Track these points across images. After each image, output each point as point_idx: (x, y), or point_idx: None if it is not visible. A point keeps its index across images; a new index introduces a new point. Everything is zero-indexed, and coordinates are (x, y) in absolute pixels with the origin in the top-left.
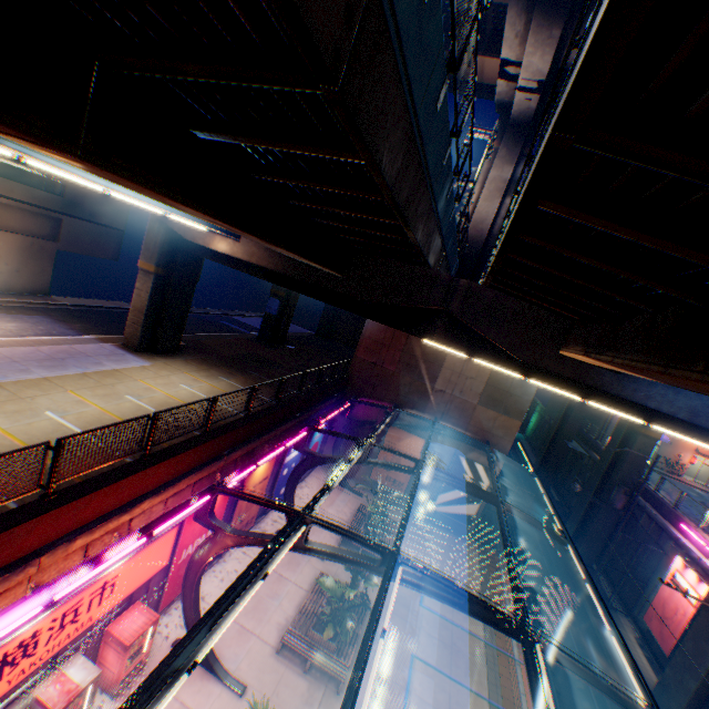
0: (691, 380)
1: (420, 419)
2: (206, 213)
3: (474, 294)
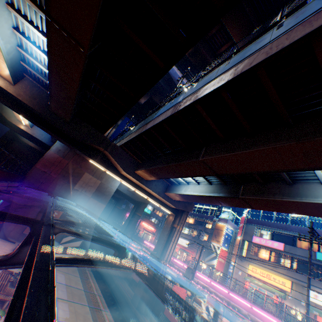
0: (173, 165)
1: (66, 200)
2: (80, 81)
3: (116, 148)
